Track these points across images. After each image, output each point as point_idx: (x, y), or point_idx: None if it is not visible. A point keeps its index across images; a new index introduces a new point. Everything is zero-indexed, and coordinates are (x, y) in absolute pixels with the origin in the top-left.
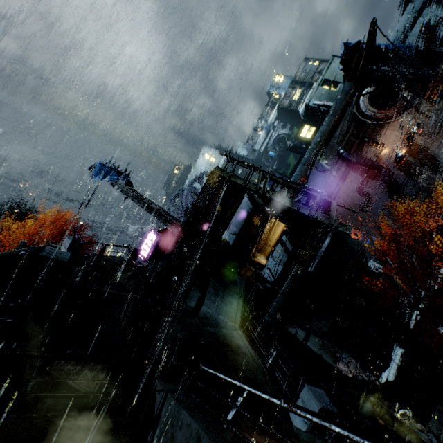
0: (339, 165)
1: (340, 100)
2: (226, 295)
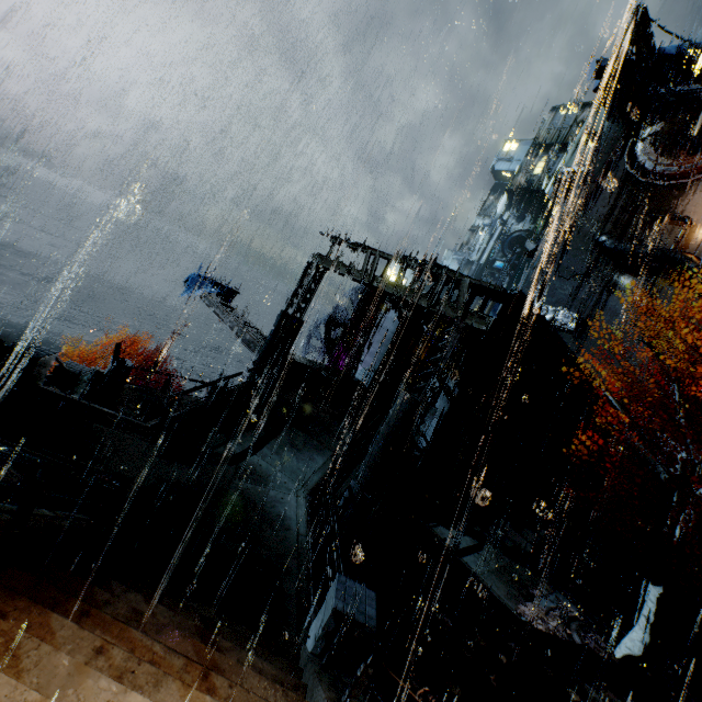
0: (601, 265)
1: (598, 154)
2: (308, 449)
